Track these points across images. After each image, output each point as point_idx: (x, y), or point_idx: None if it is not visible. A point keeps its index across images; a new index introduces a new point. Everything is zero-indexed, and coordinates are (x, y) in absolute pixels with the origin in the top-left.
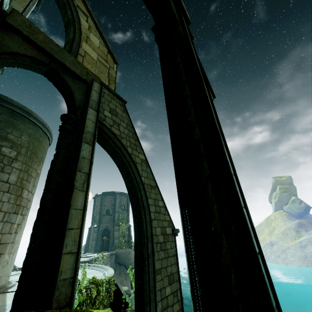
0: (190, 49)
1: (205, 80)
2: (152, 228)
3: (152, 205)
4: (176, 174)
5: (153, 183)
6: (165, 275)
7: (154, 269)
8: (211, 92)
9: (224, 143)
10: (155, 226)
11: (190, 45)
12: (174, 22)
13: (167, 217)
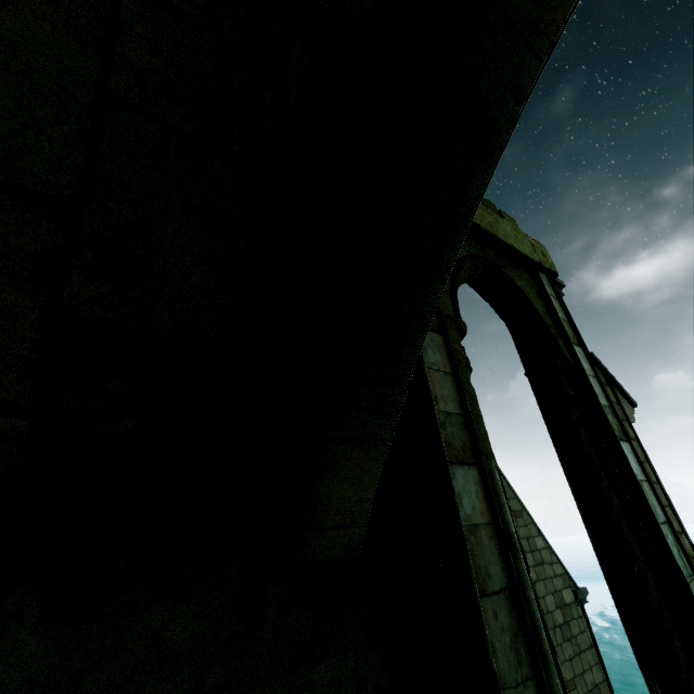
0: (588, 388)
1: (615, 393)
2: (539, 600)
3: (527, 552)
4: (623, 619)
5: (515, 504)
6: (585, 690)
7: (563, 681)
8: (627, 401)
9: (690, 566)
10: (542, 594)
11: (586, 378)
12: (556, 360)
13: (557, 568)
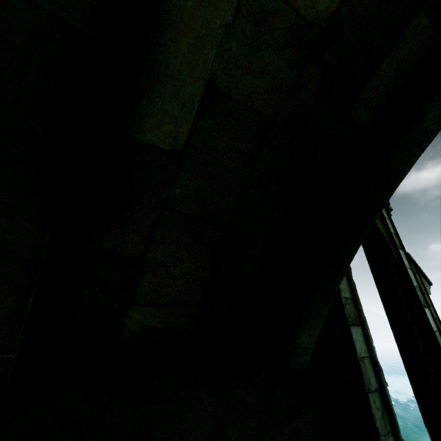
0: (407, 276)
1: (420, 277)
2: None
3: None
4: (420, 405)
5: None
6: None
7: None
8: (426, 281)
9: None
10: None
11: (406, 270)
12: (390, 259)
13: None
